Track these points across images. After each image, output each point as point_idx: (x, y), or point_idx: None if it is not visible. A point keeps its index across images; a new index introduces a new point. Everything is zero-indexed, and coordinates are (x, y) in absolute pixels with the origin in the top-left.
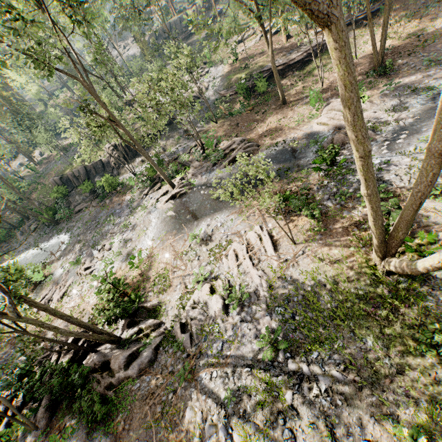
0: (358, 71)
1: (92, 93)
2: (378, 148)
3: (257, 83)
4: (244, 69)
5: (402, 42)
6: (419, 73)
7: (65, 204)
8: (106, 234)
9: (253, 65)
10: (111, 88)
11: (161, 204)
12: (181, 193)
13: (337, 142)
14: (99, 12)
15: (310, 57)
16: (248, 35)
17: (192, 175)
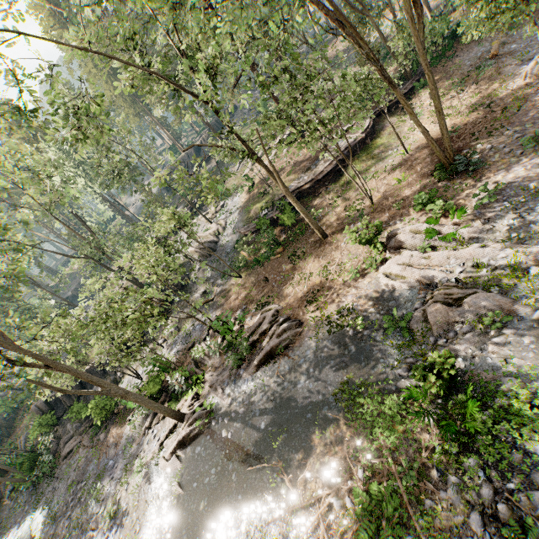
0: (418, 171)
1: (2, 343)
2: (534, 340)
3: (280, 217)
4: (263, 196)
5: (468, 118)
6: (527, 160)
7: (53, 439)
8: (86, 528)
9: (273, 188)
10: (101, 264)
11: (164, 461)
12: (192, 435)
13: (436, 321)
14: (65, 192)
15: (343, 164)
16: (262, 152)
17: (210, 387)
